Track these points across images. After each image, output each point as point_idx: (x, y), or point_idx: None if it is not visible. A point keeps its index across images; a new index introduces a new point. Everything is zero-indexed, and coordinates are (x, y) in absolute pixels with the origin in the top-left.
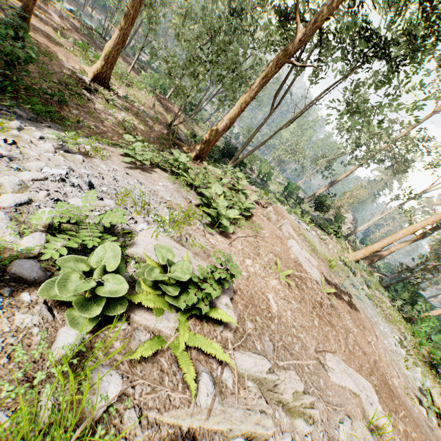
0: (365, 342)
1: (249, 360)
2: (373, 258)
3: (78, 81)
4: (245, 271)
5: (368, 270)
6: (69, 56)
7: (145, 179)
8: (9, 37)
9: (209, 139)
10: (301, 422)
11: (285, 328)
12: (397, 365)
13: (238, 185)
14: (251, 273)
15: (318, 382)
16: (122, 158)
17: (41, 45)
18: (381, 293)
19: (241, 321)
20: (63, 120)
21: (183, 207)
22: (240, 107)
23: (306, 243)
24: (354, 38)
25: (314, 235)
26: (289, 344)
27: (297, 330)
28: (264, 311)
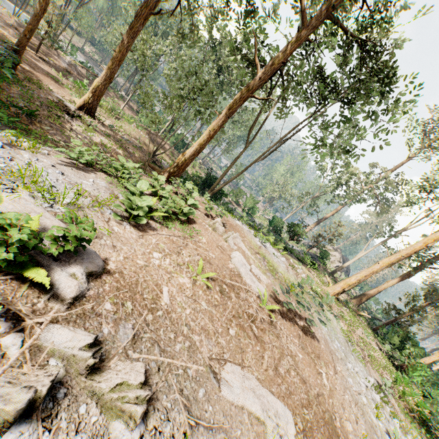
0: (312, 371)
1: (68, 335)
2: (361, 297)
3: (63, 107)
4: (144, 261)
5: (353, 309)
6: (63, 89)
7: (74, 174)
8: (2, 66)
9: (179, 162)
10: (119, 425)
11: (171, 323)
12: (362, 409)
13: (187, 195)
14: (151, 264)
15: (195, 391)
16: (64, 159)
17: (36, 77)
18: (364, 333)
19: (97, 300)
20: (28, 132)
21: (103, 199)
22: (209, 134)
23: (262, 262)
24: (313, 82)
25: (283, 261)
26: (167, 340)
27: (191, 330)
28: (145, 300)
